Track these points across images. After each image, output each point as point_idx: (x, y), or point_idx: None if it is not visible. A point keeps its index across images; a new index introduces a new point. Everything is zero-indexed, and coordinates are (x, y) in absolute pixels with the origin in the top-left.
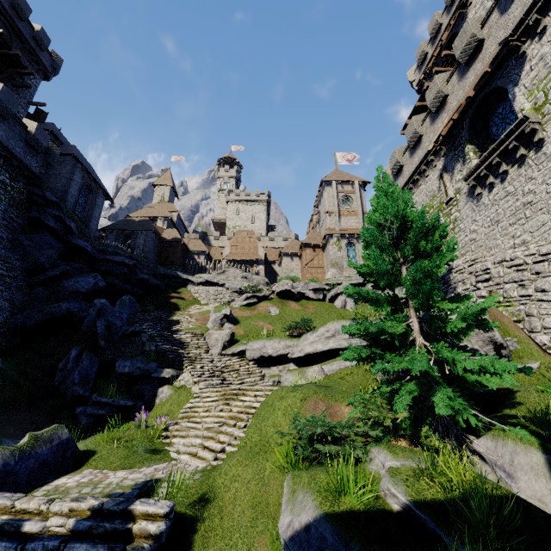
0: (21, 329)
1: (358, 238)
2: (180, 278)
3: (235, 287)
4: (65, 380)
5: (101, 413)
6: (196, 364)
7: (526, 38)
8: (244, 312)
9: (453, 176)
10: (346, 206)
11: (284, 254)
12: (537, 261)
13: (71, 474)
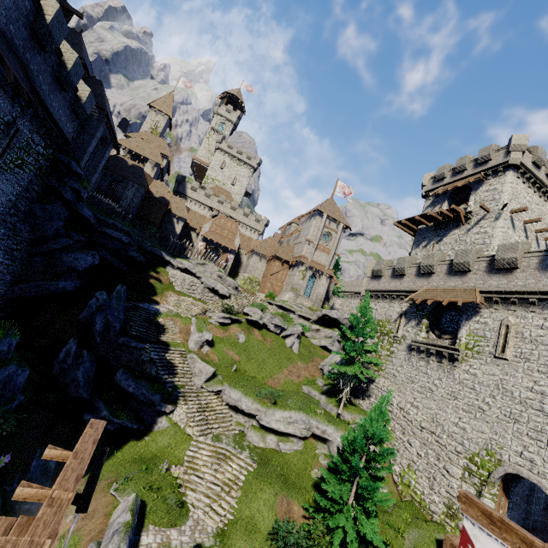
0: (14, 299)
1: (321, 274)
2: (163, 259)
3: (209, 285)
4: (63, 372)
5: (110, 429)
6: (189, 402)
7: (488, 301)
8: (218, 330)
9: (407, 325)
10: (325, 241)
11: (256, 252)
12: (417, 427)
13: (145, 530)
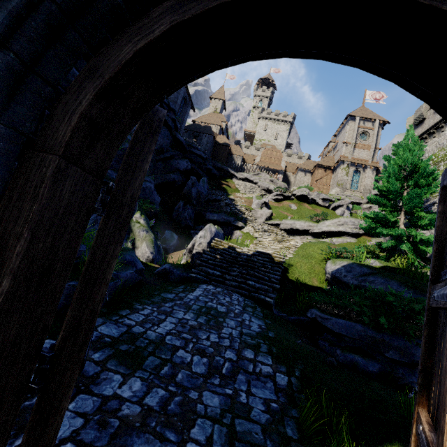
0: None
1: (365, 167)
2: (229, 173)
3: (264, 186)
4: (178, 216)
5: None
6: (254, 224)
7: None
8: (273, 203)
9: None
10: (362, 140)
11: (300, 169)
12: None
13: None
